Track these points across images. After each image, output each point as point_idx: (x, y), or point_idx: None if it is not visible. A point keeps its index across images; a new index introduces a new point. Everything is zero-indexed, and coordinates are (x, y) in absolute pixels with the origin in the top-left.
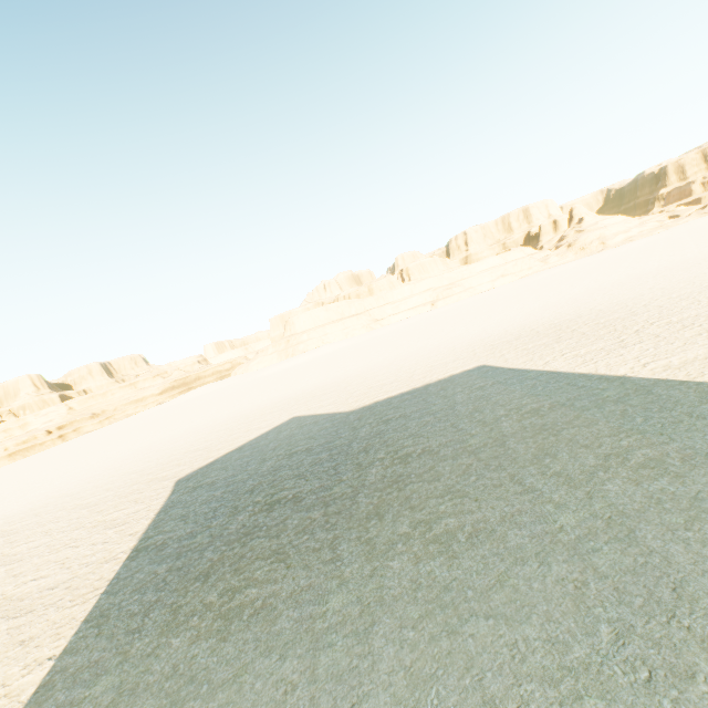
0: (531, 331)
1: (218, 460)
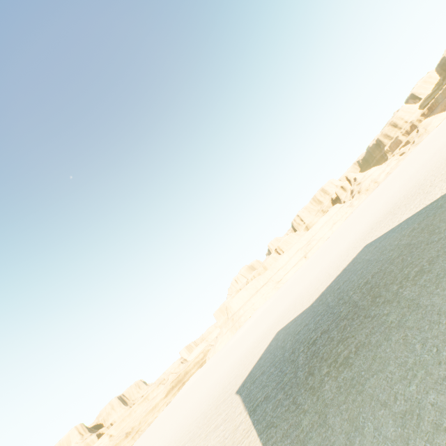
0: (376, 223)
1: (252, 370)
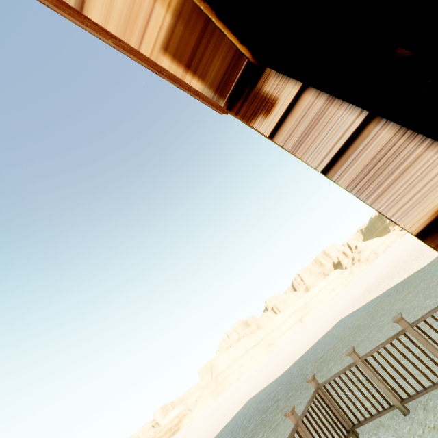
0: (357, 297)
1: None
